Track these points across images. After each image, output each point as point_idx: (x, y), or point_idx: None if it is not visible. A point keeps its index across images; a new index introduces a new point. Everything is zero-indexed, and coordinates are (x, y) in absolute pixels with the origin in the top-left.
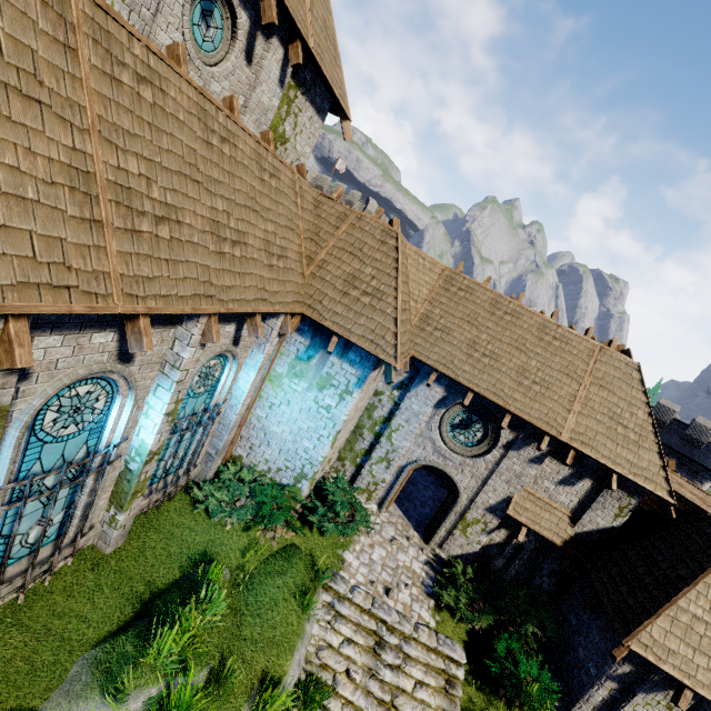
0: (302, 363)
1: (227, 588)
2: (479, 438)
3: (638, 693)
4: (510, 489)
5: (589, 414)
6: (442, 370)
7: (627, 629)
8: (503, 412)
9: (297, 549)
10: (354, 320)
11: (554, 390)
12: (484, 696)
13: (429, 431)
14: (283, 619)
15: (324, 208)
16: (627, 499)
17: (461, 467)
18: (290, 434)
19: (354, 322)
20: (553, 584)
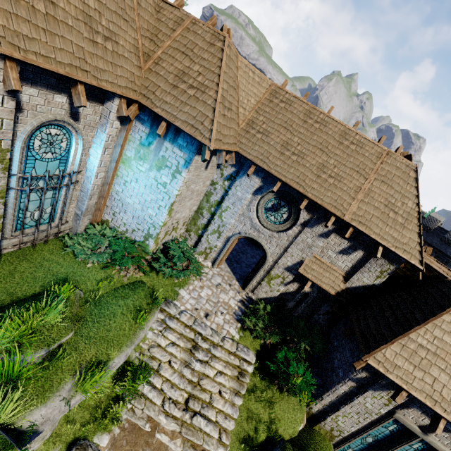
0: (144, 148)
1: (78, 303)
2: (285, 218)
3: (369, 390)
4: (303, 255)
5: (369, 202)
6: (259, 163)
7: (368, 350)
8: (304, 199)
9: (142, 284)
10: (180, 108)
11: (345, 183)
12: (264, 383)
13: (248, 212)
14: (118, 326)
15: (165, 13)
16: (387, 265)
17: (270, 238)
18: (139, 205)
19: (180, 110)
20: (326, 320)
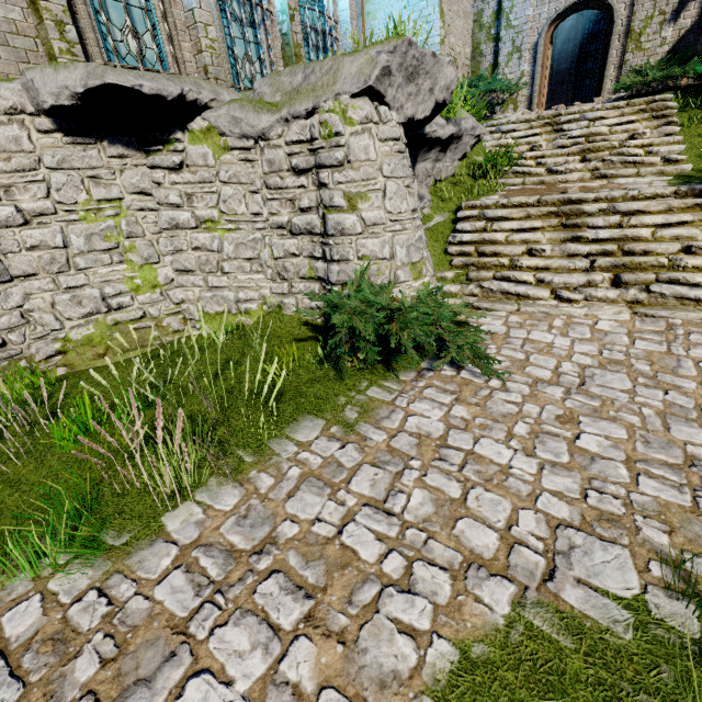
0: None
1: None
2: None
3: None
4: None
5: None
6: None
7: None
8: None
9: None
10: None
11: None
12: None
13: None
14: None
15: None
16: None
17: None
18: None
19: None
20: None
